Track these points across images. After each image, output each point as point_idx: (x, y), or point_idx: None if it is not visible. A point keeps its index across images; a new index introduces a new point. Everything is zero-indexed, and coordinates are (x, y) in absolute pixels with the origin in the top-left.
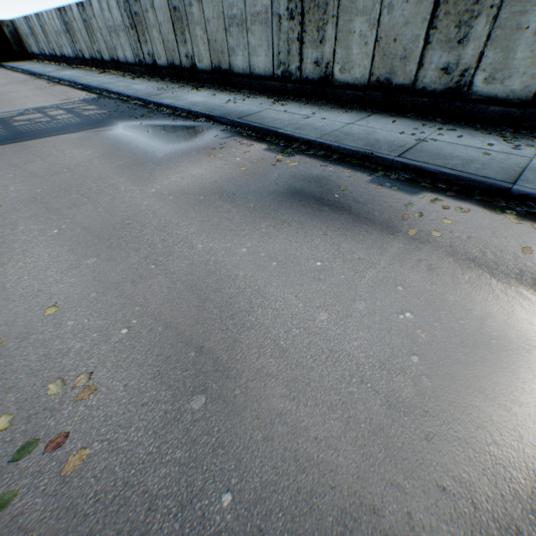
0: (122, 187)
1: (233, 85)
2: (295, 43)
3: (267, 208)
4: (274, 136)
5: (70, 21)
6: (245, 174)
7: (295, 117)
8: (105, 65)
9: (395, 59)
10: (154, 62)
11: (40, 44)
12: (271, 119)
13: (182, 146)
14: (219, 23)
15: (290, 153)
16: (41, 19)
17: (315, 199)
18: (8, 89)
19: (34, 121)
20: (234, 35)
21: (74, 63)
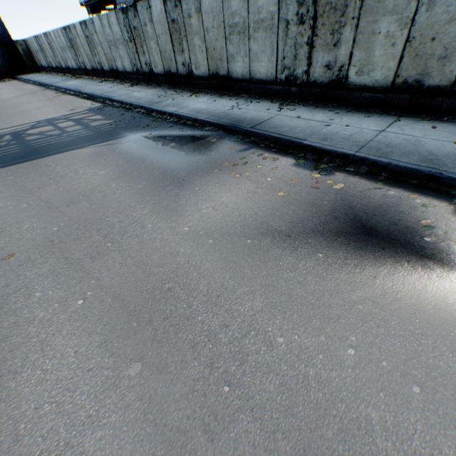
0: (148, 223)
1: (230, 90)
2: (303, 48)
3: (343, 262)
4: (297, 147)
5: (74, 37)
6: (288, 202)
7: (312, 124)
8: (104, 74)
9: (430, 59)
10: (151, 70)
11: (48, 59)
12: (287, 127)
13: (199, 161)
14: (219, 32)
15: (326, 170)
16: (49, 37)
17: (400, 246)
18: (22, 100)
19: (46, 135)
20: (234, 42)
21: (77, 73)
